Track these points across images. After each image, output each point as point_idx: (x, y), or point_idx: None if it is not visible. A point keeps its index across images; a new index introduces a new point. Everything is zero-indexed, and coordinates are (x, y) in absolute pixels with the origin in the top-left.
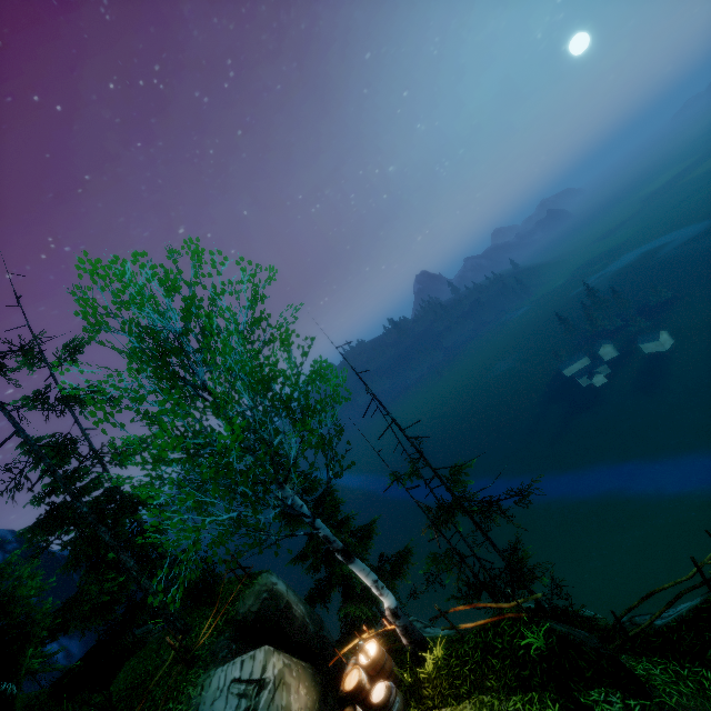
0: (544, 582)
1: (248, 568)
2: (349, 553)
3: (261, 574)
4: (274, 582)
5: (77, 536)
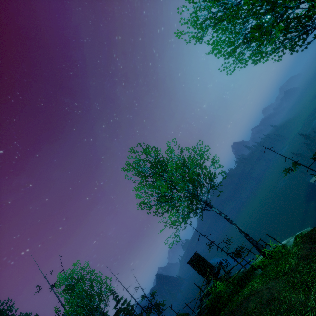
0: None
1: None
2: None
3: None
4: None
5: None
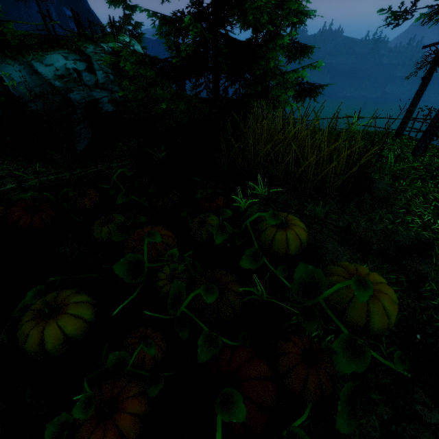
0: None
1: None
2: None
3: None
4: None
5: None
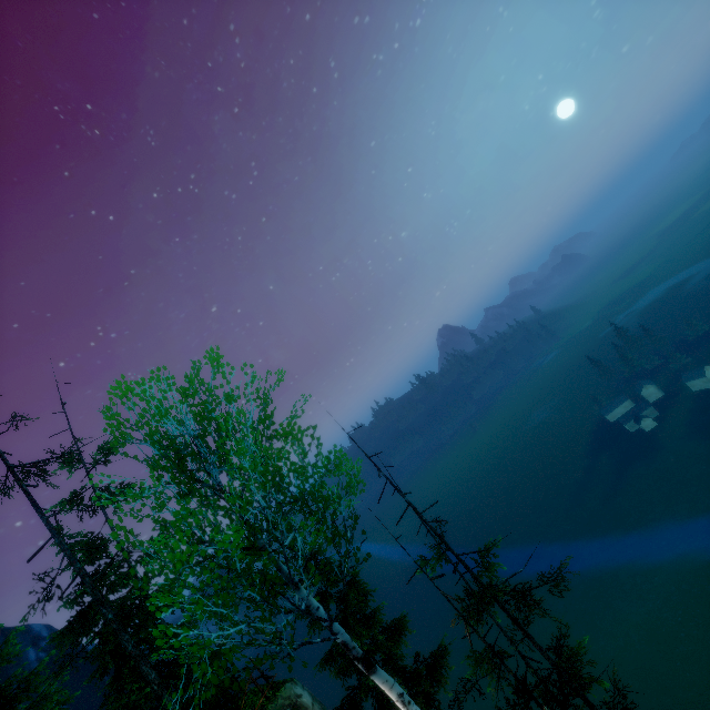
0: (604, 686)
1: (270, 677)
2: (370, 662)
3: (285, 684)
4: (299, 694)
5: (100, 647)
